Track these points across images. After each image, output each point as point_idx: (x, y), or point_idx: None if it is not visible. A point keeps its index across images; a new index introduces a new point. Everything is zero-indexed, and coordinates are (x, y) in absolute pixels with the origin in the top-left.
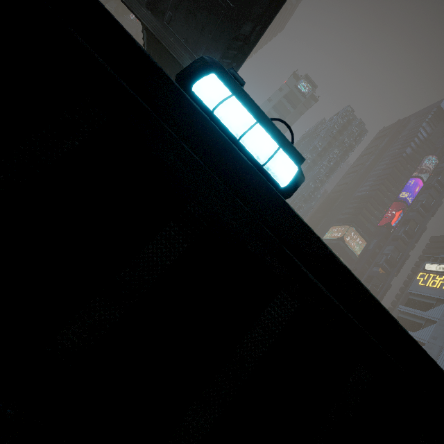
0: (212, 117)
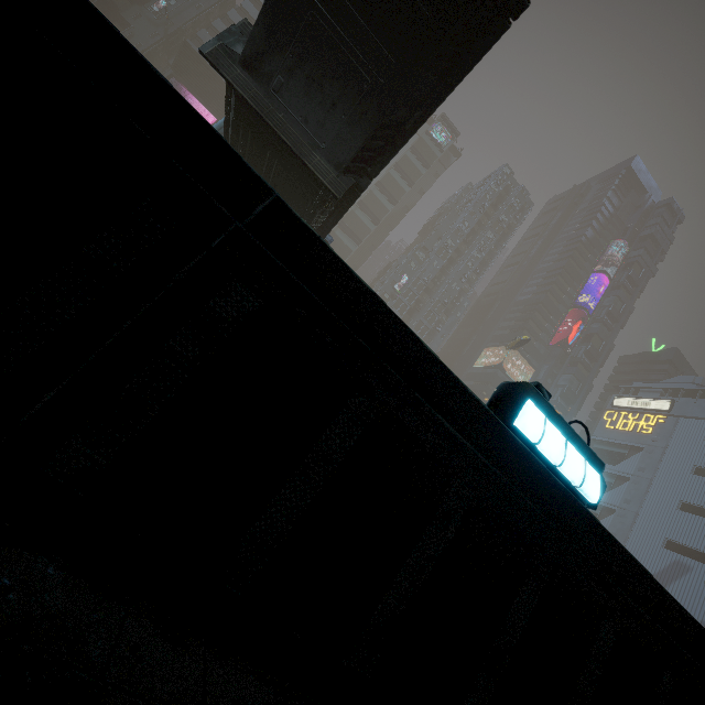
0: (531, 447)
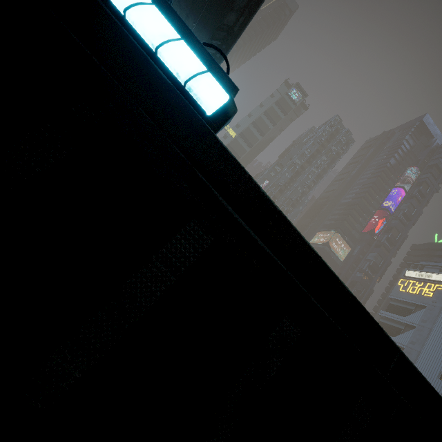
0: (125, 24)
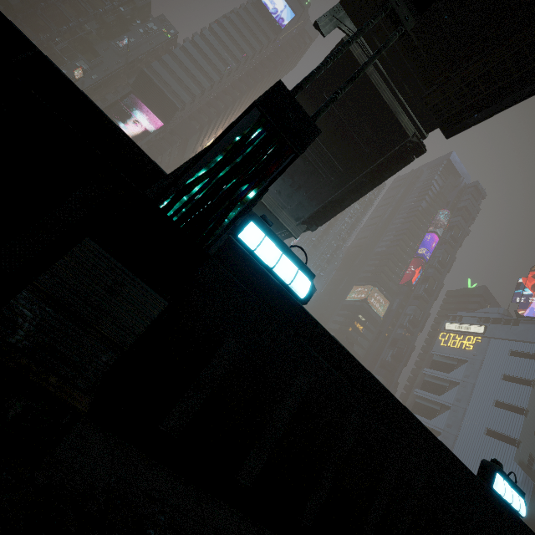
0: (499, 496)
